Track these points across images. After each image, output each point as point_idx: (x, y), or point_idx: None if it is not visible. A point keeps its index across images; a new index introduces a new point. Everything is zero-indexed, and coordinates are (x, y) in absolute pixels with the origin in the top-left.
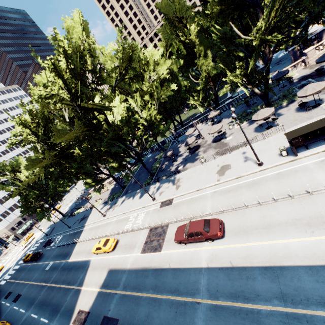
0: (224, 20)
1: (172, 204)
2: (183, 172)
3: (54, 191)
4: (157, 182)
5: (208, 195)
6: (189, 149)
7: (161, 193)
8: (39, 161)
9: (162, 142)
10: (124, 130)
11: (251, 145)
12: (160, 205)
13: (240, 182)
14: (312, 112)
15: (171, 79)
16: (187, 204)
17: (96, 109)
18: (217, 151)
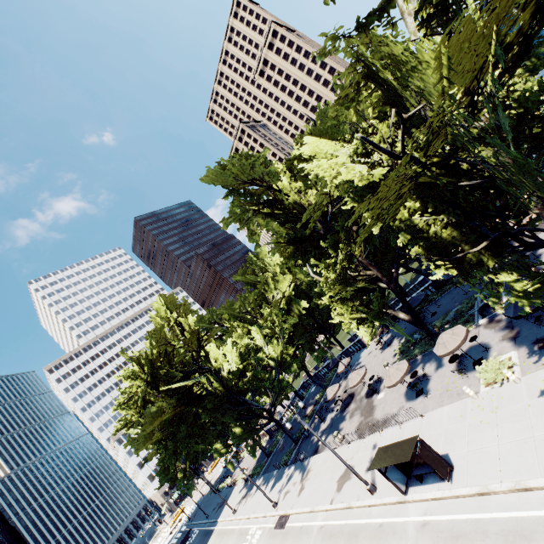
0: (302, 260)
1: (284, 528)
2: (317, 456)
3: (194, 449)
4: (291, 464)
5: (314, 530)
6: (340, 401)
7: (285, 495)
8: (152, 434)
9: (326, 367)
10: (239, 383)
11: (341, 459)
12: (276, 522)
13: (347, 520)
14: (467, 379)
15: (305, 289)
16: (293, 538)
17: (198, 370)
18: (360, 423)
